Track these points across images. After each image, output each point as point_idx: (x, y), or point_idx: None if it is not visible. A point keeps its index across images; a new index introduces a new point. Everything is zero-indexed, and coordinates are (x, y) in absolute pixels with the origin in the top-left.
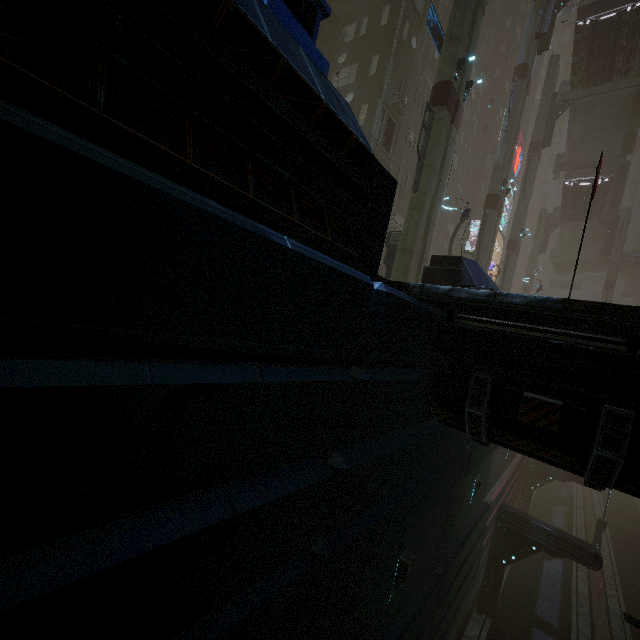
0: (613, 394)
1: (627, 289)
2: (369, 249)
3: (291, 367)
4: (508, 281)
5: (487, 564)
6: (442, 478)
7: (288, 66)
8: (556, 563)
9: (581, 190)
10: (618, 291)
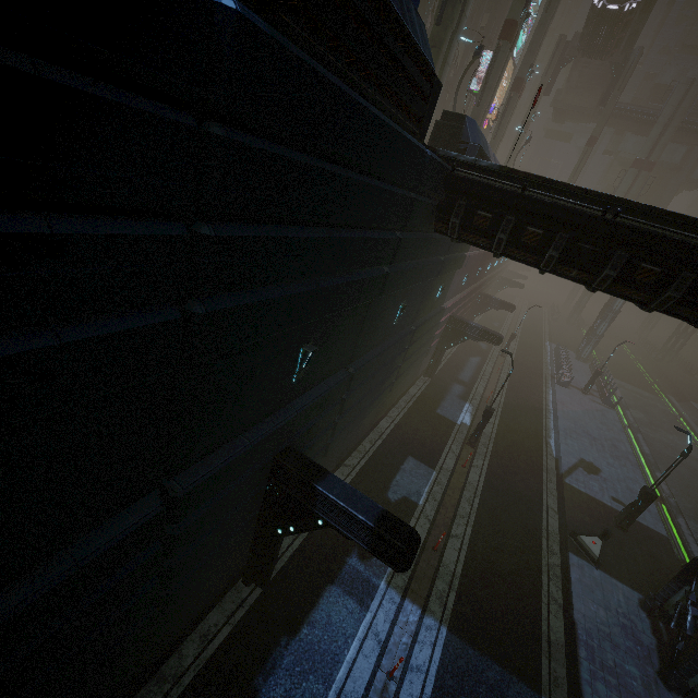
0: (512, 212)
1: (610, 147)
2: (423, 129)
3: (398, 188)
4: (503, 129)
5: (435, 350)
6: (428, 268)
7: (416, 46)
8: (477, 358)
9: (606, 16)
10: (602, 148)
